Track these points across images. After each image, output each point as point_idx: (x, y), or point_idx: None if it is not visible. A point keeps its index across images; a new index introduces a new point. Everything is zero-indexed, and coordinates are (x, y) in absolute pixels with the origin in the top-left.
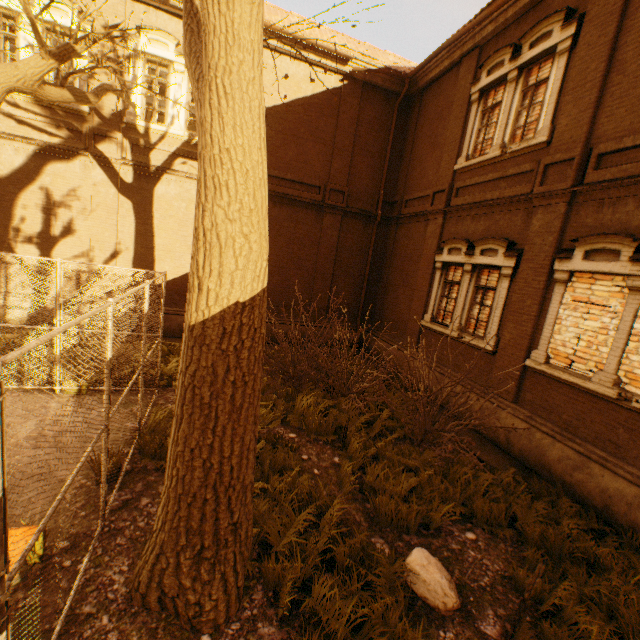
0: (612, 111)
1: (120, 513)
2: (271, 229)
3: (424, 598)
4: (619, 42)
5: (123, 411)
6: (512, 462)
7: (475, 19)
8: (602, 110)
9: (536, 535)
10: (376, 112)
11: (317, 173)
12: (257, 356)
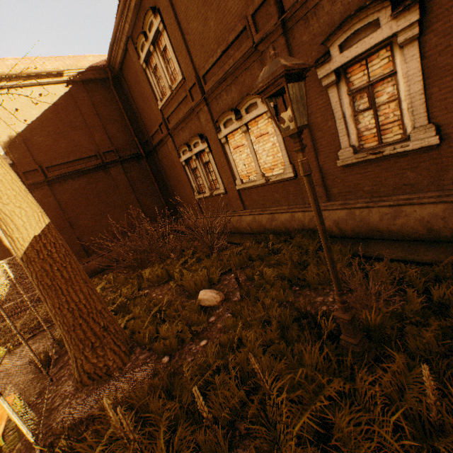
0: (195, 54)
1: (60, 372)
2: (81, 195)
3: (209, 305)
4: (179, 19)
5: (43, 341)
6: (256, 236)
7: (115, 25)
8: (192, 55)
9: (255, 256)
10: (102, 95)
11: (89, 148)
12: (65, 254)
